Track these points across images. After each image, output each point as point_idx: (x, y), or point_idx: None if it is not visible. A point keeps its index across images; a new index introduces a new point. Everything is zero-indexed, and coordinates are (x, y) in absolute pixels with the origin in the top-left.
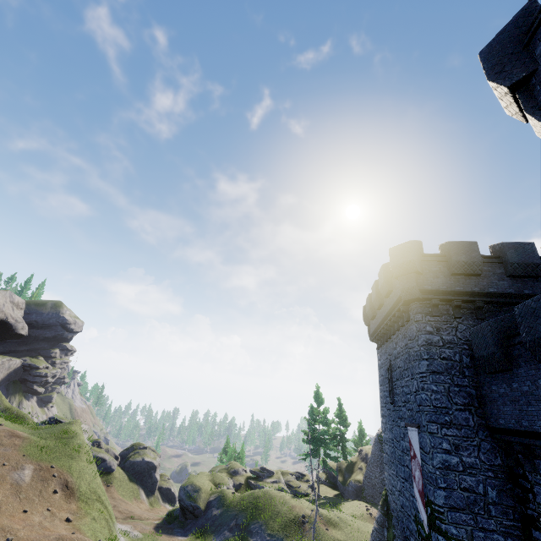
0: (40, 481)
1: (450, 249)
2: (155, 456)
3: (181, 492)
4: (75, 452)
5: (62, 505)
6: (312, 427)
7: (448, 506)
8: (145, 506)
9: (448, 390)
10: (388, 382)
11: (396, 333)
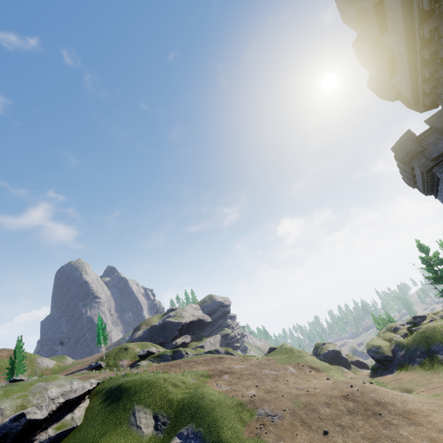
0: (299, 370)
1: (432, 123)
2: (334, 346)
3: (369, 353)
4: (300, 354)
5: (319, 375)
6: (430, 272)
7: None
8: (352, 375)
9: None
10: None
11: (438, 186)
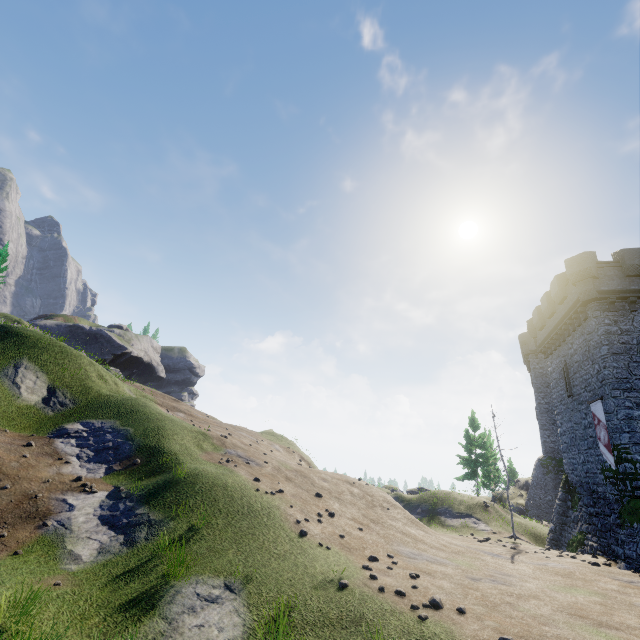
0: (288, 453)
1: (623, 256)
2: None
3: None
4: (292, 444)
5: None
6: (468, 449)
7: (632, 443)
8: None
9: (627, 365)
10: (564, 380)
11: (572, 334)
